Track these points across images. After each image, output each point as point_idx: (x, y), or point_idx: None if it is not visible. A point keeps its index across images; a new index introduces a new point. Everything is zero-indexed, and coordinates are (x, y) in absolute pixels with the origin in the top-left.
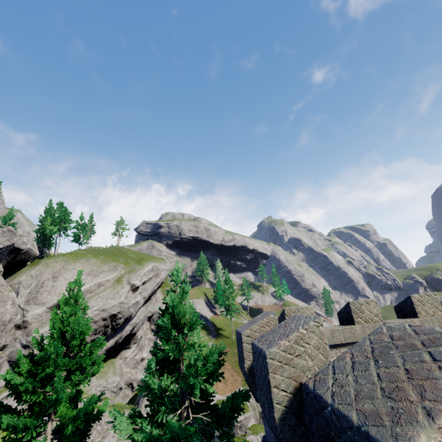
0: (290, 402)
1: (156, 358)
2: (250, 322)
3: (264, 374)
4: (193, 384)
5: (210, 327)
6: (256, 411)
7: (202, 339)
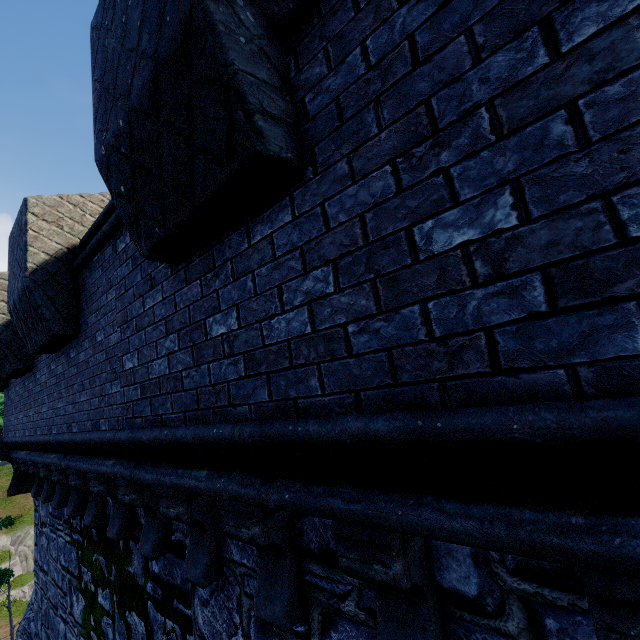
0: None
1: None
2: None
3: None
4: None
5: None
6: (30, 560)
7: None
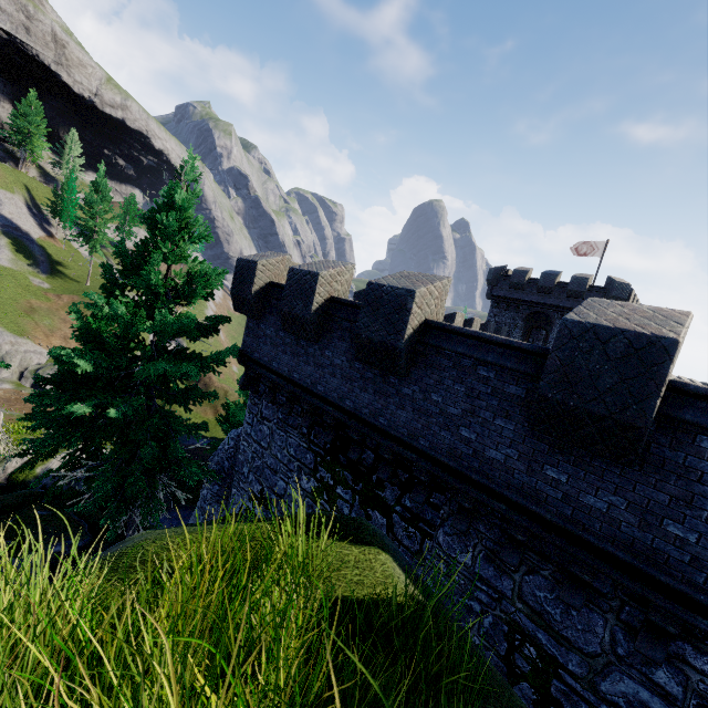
0: (322, 305)
1: (119, 255)
2: (258, 255)
3: (309, 286)
4: (190, 291)
5: (38, 254)
6: None
7: (16, 268)
